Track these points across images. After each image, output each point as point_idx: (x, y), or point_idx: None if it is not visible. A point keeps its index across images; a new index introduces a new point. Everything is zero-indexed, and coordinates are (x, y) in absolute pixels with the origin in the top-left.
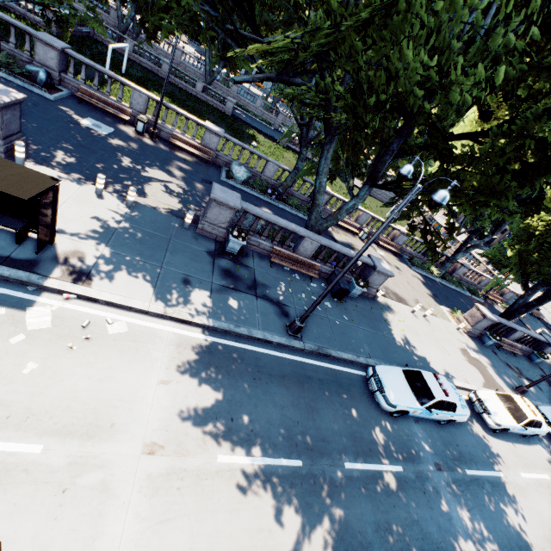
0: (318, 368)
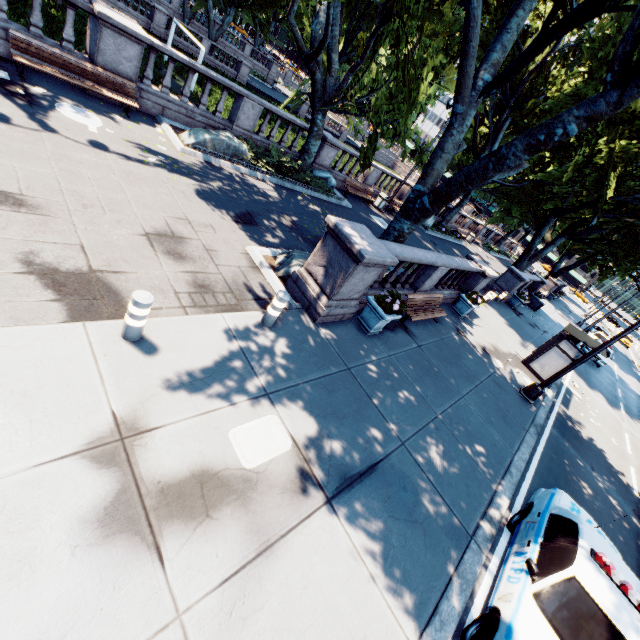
0: None
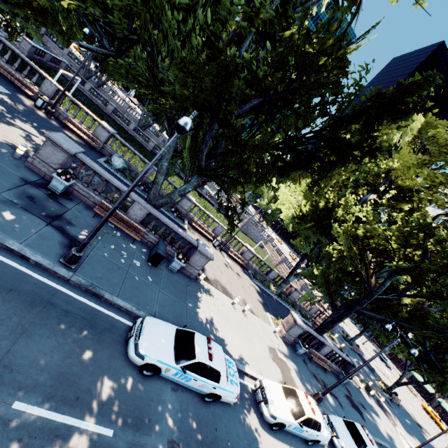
0: (76, 301)
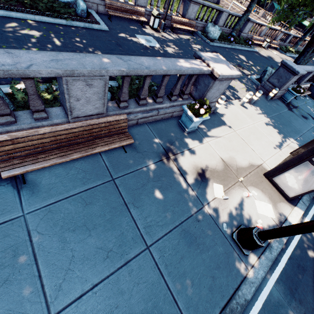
0: None
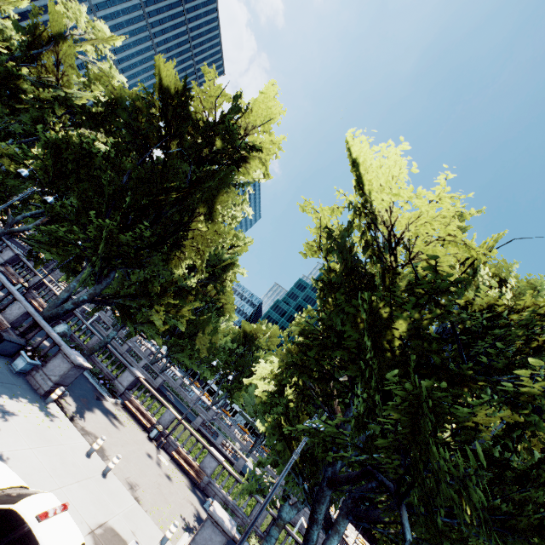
0: None
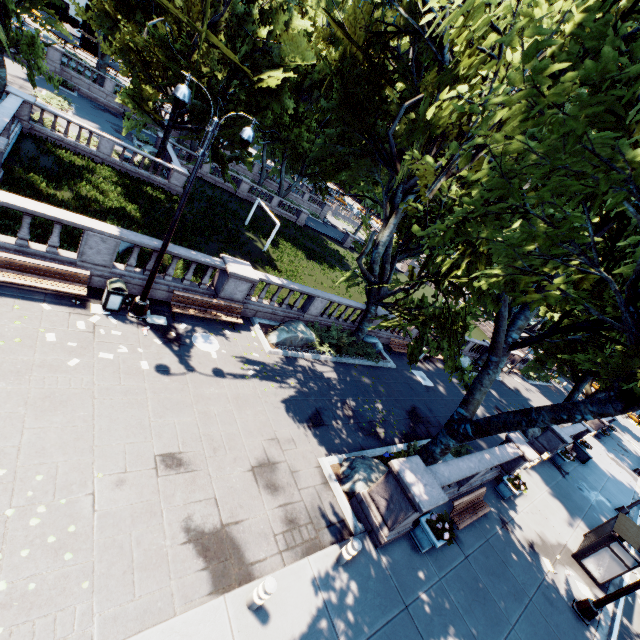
0: None
